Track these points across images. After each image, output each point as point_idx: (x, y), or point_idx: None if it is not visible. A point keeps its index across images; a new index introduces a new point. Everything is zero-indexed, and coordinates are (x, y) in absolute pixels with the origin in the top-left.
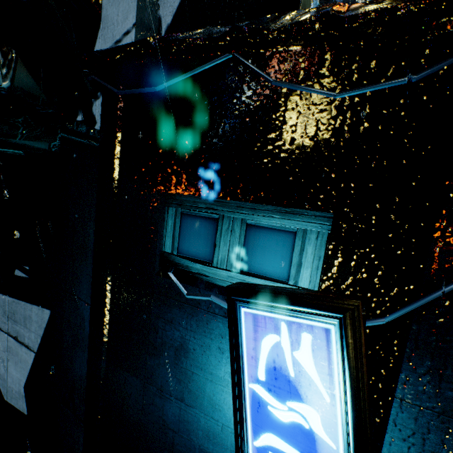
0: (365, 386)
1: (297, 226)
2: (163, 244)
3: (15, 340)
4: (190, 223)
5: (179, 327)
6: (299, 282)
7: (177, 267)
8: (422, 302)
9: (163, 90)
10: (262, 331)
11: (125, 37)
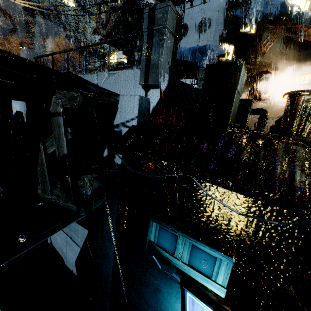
0: None
1: (217, 256)
2: (150, 236)
3: (70, 238)
4: (164, 232)
5: (156, 279)
6: (217, 280)
7: (156, 250)
8: None
9: (152, 169)
10: (196, 308)
11: (131, 121)
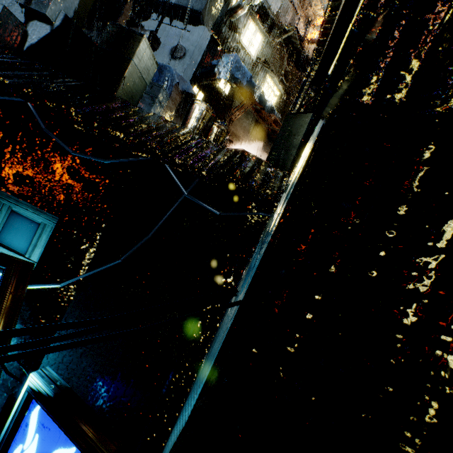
0: (5, 308)
1: (41, 220)
2: None
3: None
4: None
5: None
6: (32, 257)
7: None
8: (80, 277)
9: None
10: None
11: None
